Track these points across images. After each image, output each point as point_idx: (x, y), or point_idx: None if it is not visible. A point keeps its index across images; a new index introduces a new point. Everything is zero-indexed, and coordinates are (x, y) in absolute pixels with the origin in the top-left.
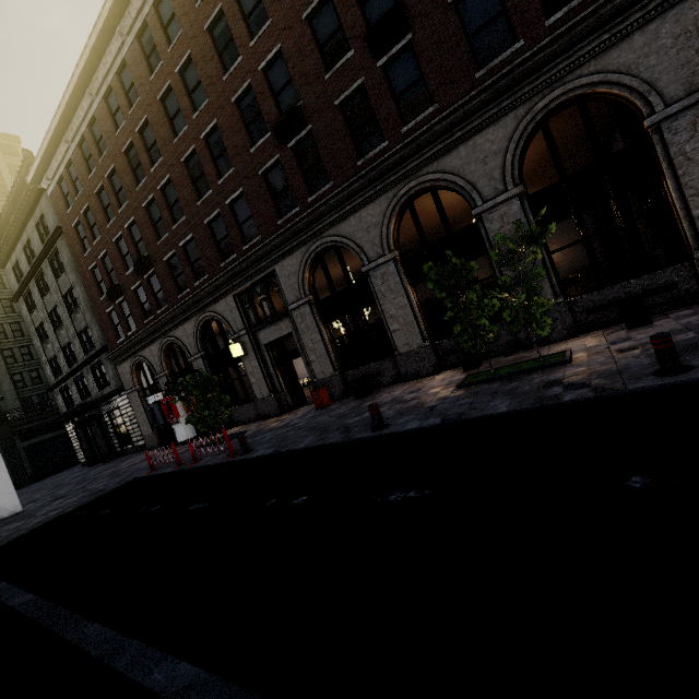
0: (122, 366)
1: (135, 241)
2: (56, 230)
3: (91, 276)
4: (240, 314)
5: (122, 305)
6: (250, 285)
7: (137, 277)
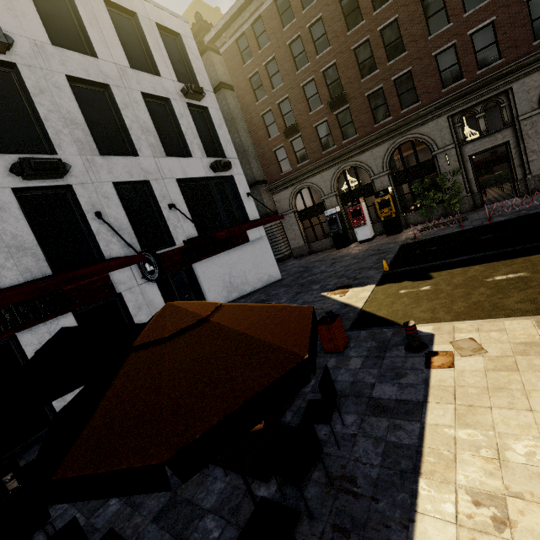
0: (280, 194)
1: (327, 84)
2: (217, 86)
3: (260, 121)
4: (450, 131)
5: (292, 143)
6: (470, 106)
7: (322, 115)
